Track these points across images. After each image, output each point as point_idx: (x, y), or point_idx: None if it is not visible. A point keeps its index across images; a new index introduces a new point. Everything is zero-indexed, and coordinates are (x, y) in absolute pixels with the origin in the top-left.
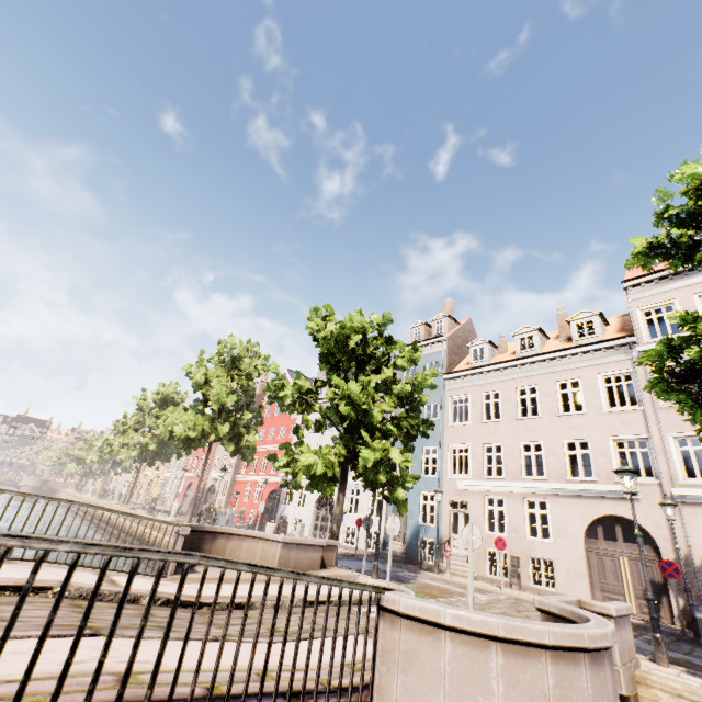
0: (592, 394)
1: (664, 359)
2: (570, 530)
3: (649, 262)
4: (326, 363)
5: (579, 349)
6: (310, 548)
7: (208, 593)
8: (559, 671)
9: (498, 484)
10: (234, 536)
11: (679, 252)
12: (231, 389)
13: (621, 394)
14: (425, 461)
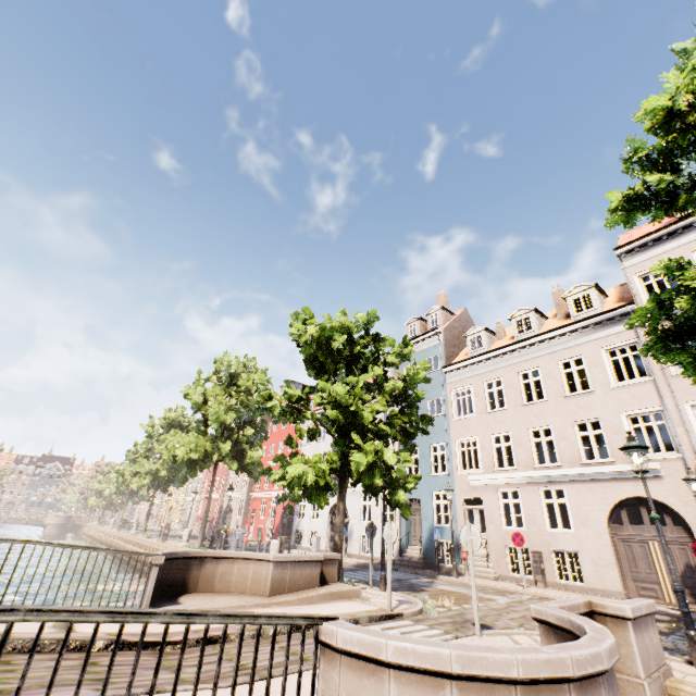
0: (598, 370)
1: (656, 317)
2: (592, 517)
3: (631, 218)
4: (312, 368)
5: (578, 324)
6: (307, 565)
7: (180, 629)
8: None
9: (510, 475)
10: (223, 560)
11: (659, 200)
12: (232, 407)
13: (631, 367)
14: (433, 459)
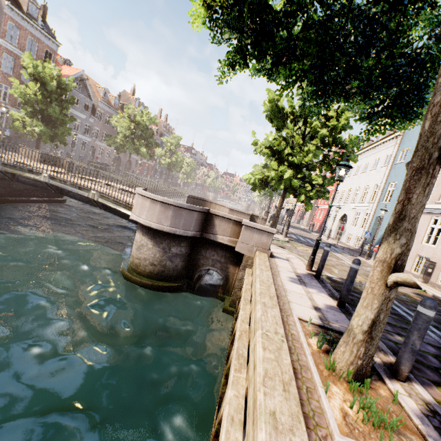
0: None
1: None
2: None
3: None
4: (275, 126)
5: None
6: (243, 214)
7: None
8: (142, 200)
9: None
10: (218, 205)
11: None
12: None
13: None
14: None
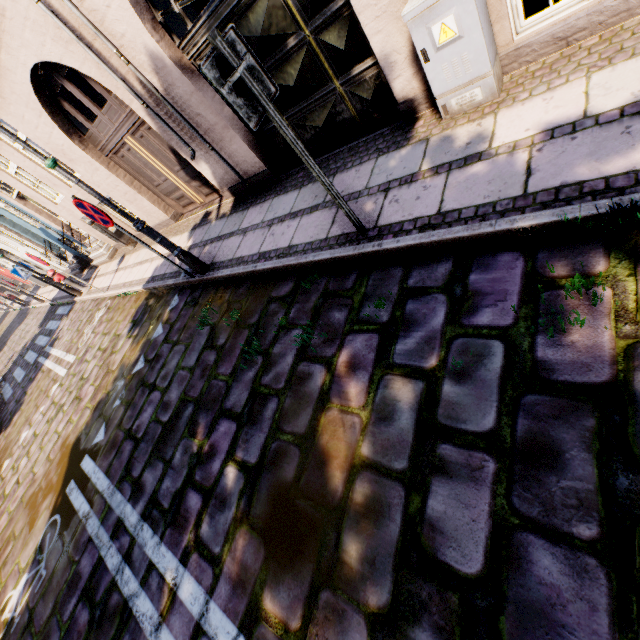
0: None
1: None
2: (61, 146)
3: None
4: None
5: None
6: None
7: None
8: None
9: None
10: None
11: None
12: None
13: None
14: None
